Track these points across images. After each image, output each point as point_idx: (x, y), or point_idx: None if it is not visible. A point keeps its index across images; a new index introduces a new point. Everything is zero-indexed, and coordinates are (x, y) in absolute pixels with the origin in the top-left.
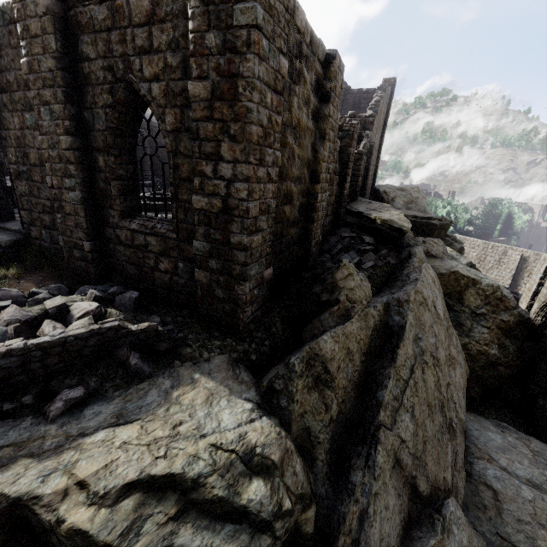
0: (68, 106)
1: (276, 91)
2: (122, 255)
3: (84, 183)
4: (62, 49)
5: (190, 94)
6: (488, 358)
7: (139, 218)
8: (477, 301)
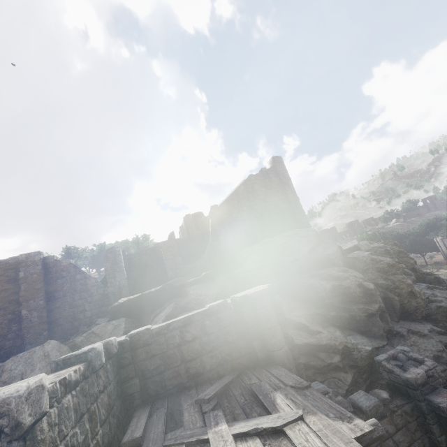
0: None
1: None
2: None
3: None
4: None
5: None
6: None
7: None
8: None
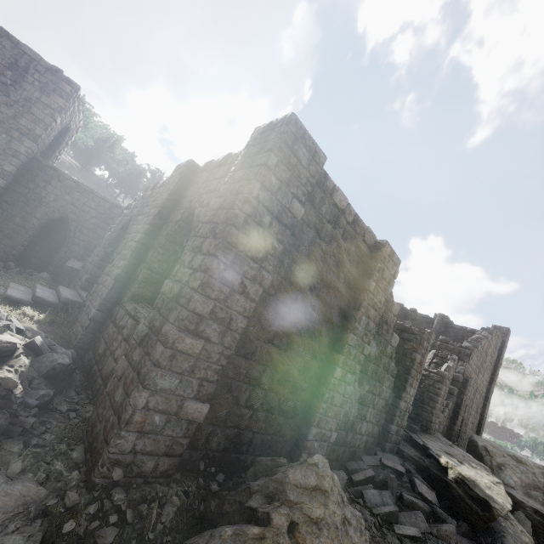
0: (156, 218)
1: (280, 221)
2: (107, 332)
3: (129, 266)
4: (176, 191)
5: (209, 206)
6: None
7: (141, 304)
8: None
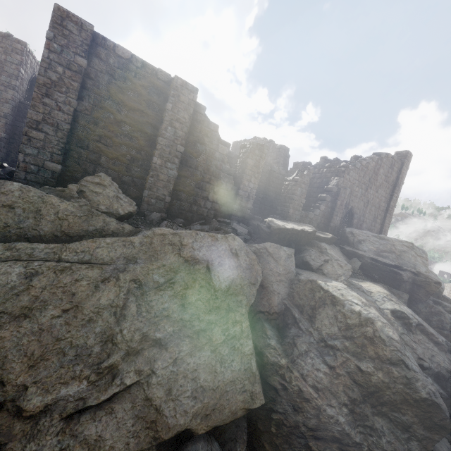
0: None
1: (71, 69)
2: None
3: None
4: None
5: None
6: (319, 417)
7: None
8: (333, 327)
